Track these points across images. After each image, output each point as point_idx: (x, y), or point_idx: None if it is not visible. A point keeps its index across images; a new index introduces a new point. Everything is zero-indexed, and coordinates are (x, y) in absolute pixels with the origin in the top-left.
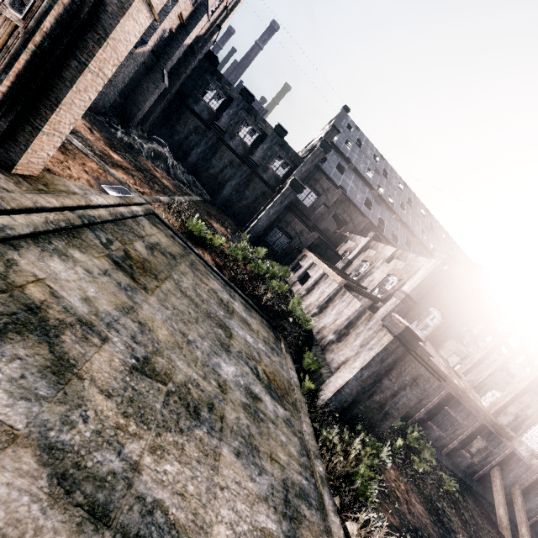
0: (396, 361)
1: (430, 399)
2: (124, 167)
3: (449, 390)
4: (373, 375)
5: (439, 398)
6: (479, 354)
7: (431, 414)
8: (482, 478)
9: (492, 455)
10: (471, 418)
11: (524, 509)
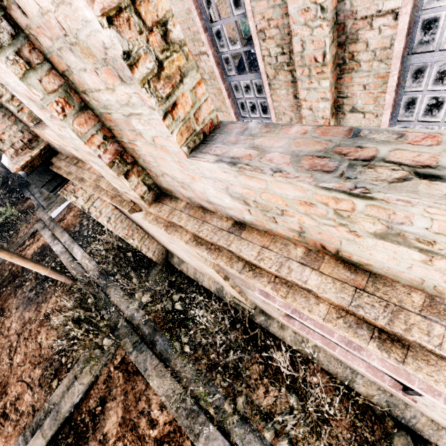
0: None
1: None
2: (2, 292)
3: None
4: None
5: None
6: None
7: None
8: None
9: None
10: None
11: None
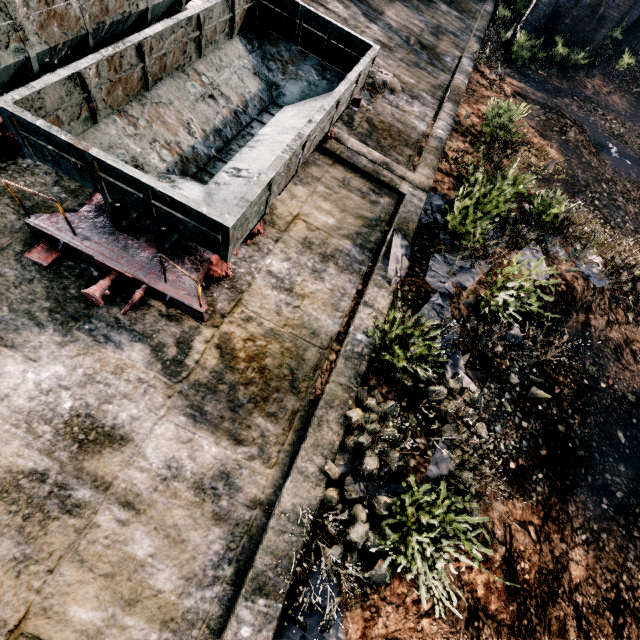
0: None
1: None
2: None
3: None
4: None
5: None
6: None
7: None
8: None
9: None
10: None
11: None
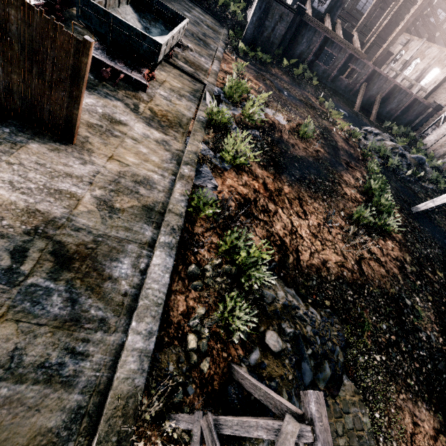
0: (269, 8)
1: (314, 45)
2: None
3: (324, 34)
4: (258, 19)
5: (319, 42)
6: (386, 20)
7: (317, 55)
8: (356, 93)
9: (360, 75)
10: (342, 51)
11: (378, 103)
